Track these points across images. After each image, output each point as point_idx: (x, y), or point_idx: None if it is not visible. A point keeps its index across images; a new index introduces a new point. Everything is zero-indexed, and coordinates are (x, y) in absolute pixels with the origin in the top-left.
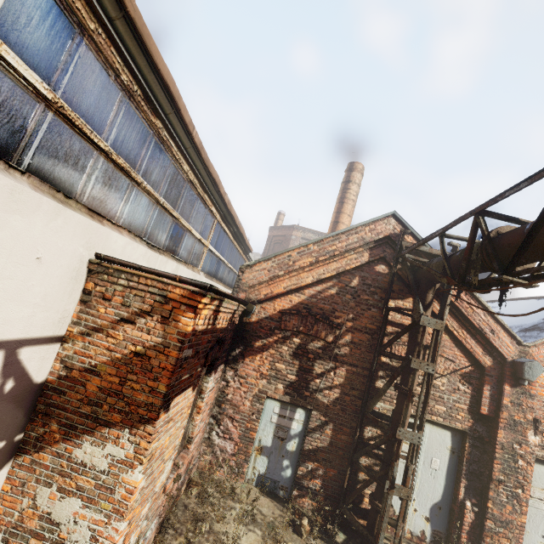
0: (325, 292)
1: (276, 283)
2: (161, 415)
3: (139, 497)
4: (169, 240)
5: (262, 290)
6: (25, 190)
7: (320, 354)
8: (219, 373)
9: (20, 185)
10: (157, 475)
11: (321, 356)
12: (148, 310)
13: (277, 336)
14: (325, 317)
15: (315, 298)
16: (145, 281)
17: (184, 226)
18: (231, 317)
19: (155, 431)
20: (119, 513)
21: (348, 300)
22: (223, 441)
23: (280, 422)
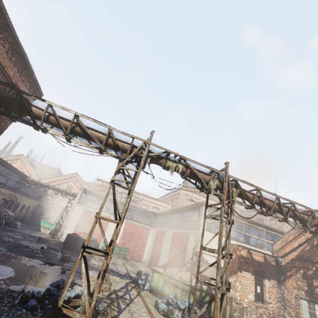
0: (304, 249)
1: (285, 248)
2: (238, 271)
3: (240, 291)
4: (244, 239)
5: (281, 252)
6: (212, 234)
7: (313, 276)
8: (274, 283)
9: (212, 234)
10: (246, 292)
11: (314, 277)
12: (232, 251)
13: (293, 270)
14: (309, 259)
15: (302, 252)
16: (231, 246)
17: (248, 235)
18: (264, 259)
19: (238, 275)
20: (236, 291)
21: (315, 250)
22: (289, 317)
23: (310, 310)
